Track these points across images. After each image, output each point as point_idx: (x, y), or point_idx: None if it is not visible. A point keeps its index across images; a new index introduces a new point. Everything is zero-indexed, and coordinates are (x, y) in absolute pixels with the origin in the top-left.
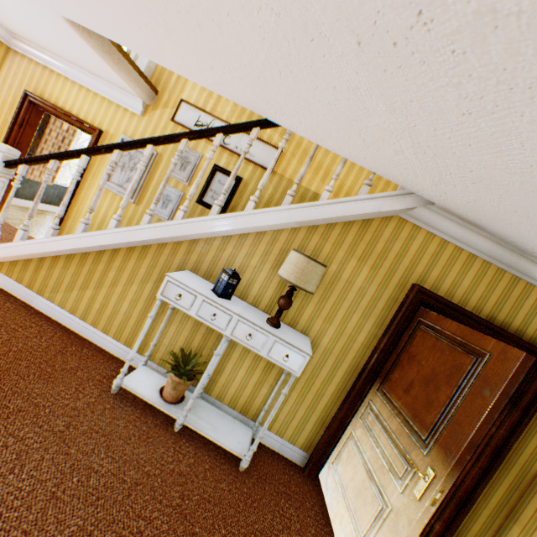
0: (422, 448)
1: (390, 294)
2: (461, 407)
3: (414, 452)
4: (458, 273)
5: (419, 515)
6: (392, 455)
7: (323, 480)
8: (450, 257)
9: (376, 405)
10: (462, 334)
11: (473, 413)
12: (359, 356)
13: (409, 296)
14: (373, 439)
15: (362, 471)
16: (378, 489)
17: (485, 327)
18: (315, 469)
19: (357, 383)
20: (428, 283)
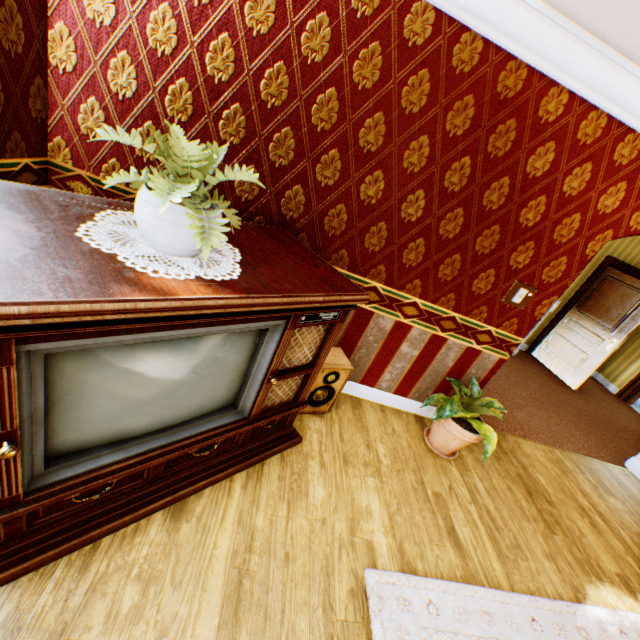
0: (609, 333)
1: (593, 262)
2: (632, 315)
3: (603, 335)
4: (633, 247)
5: (607, 354)
6: (589, 337)
7: (536, 355)
8: (632, 238)
9: (574, 318)
10: (636, 284)
11: (639, 317)
12: (567, 296)
13: (605, 263)
14: (574, 333)
15: (568, 346)
16: (581, 351)
17: (637, 273)
18: (531, 351)
19: (565, 309)
20: (615, 254)
